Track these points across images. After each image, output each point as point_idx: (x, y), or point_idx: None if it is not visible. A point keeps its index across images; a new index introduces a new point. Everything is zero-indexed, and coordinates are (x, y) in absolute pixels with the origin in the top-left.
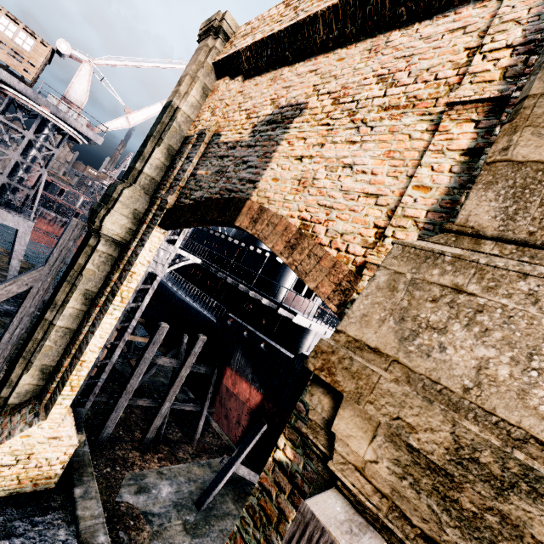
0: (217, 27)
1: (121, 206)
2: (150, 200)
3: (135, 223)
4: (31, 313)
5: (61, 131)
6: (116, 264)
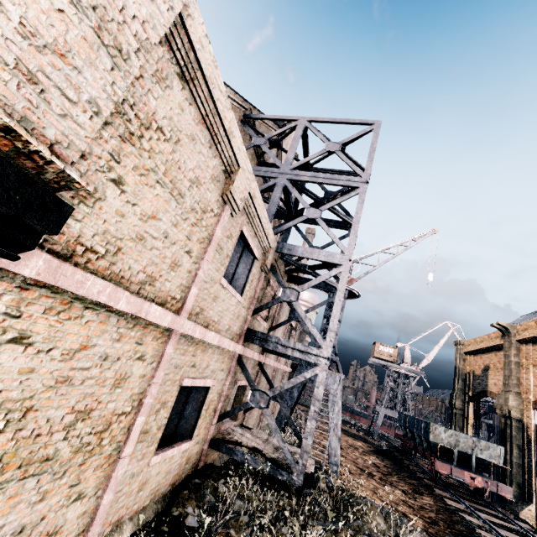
0: (458, 343)
1: (457, 399)
2: (463, 395)
3: (463, 403)
4: None
5: (408, 375)
6: (463, 416)
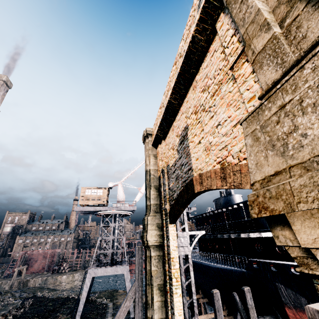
0: (146, 135)
1: (150, 226)
2: (160, 214)
3: (160, 230)
4: (140, 317)
5: (121, 215)
6: (163, 259)
